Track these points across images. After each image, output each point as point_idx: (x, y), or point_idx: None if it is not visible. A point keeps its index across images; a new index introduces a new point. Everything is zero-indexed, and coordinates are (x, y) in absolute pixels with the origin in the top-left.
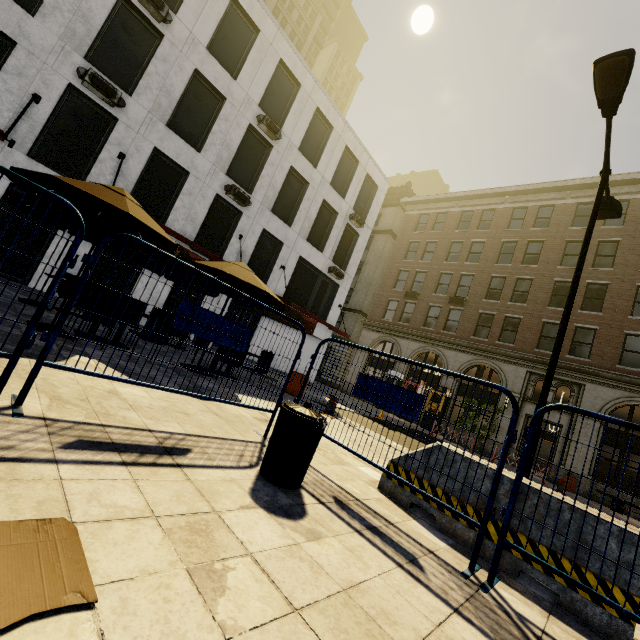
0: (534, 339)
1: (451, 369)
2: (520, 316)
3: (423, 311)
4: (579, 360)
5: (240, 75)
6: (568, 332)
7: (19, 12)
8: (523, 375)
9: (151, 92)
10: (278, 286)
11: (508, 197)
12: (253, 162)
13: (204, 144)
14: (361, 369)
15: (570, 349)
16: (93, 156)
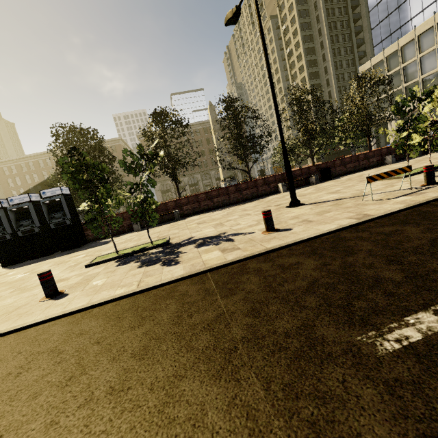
0: None
1: None
2: None
3: None
4: None
5: None
6: None
7: None
8: None
9: None
10: None
11: (34, 157)
12: None
13: None
14: None
15: None
16: None
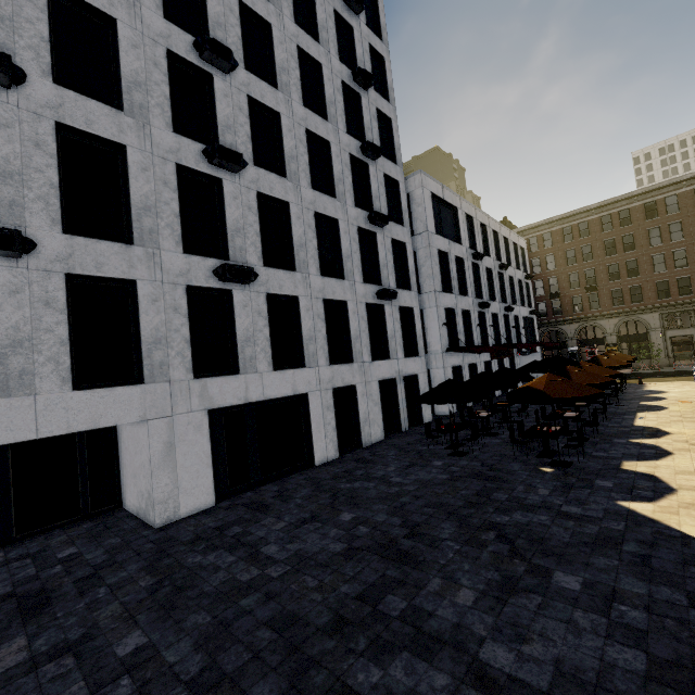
0: (655, 295)
1: (609, 331)
2: (639, 284)
3: (569, 303)
4: (687, 297)
5: (490, 253)
6: (674, 284)
7: (467, 299)
8: (658, 317)
9: (484, 291)
10: (523, 338)
11: (593, 211)
12: (499, 287)
13: (495, 296)
14: (541, 355)
15: (679, 292)
16: (483, 333)
